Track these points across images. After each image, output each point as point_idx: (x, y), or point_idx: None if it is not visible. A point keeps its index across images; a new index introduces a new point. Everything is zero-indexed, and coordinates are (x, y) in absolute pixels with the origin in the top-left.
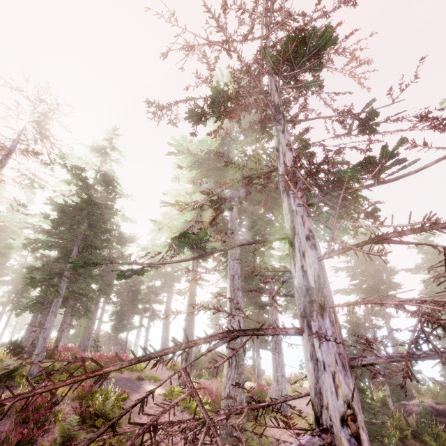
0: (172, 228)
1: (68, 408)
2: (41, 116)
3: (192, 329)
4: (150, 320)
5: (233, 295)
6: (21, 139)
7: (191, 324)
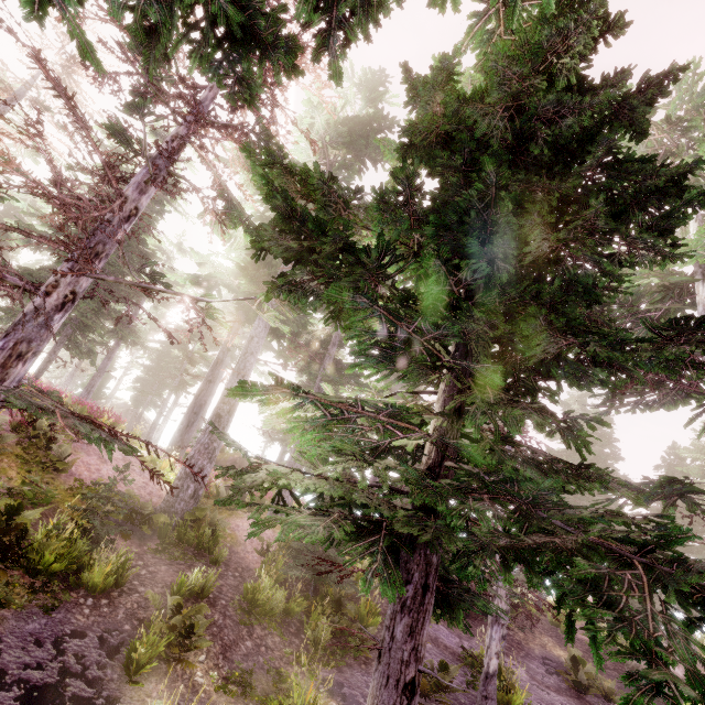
0: (220, 270)
1: (10, 417)
2: (71, 60)
3: (203, 400)
4: (171, 389)
5: (242, 358)
6: (28, 83)
7: (203, 394)
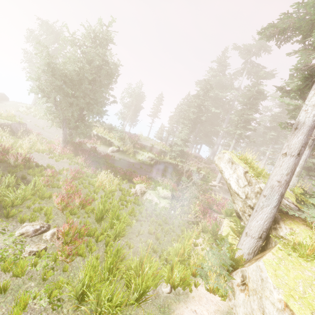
0: None
1: None
2: None
3: None
4: None
5: None
6: None
7: None
